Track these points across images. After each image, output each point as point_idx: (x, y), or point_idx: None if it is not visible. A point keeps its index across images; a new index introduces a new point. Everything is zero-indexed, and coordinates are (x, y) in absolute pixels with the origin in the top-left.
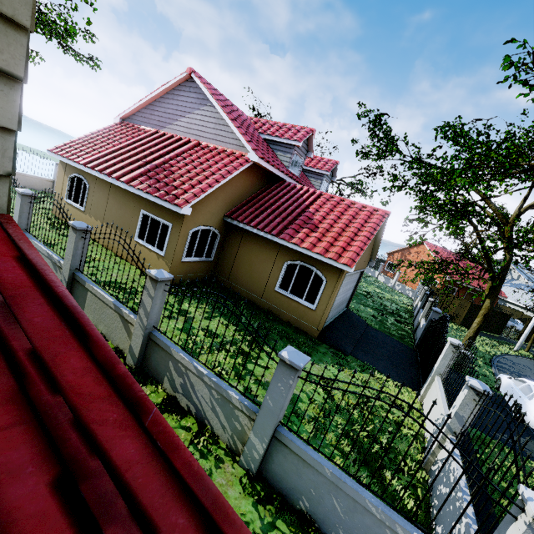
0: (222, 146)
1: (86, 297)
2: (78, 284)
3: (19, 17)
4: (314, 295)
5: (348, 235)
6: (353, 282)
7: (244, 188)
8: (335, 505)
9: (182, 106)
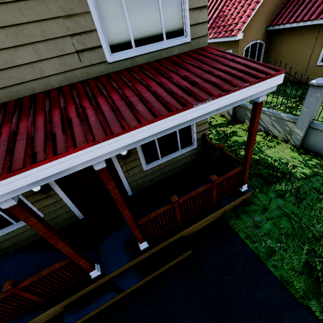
0: None
1: None
2: None
3: None
4: None
5: None
6: None
7: None
8: None
9: None
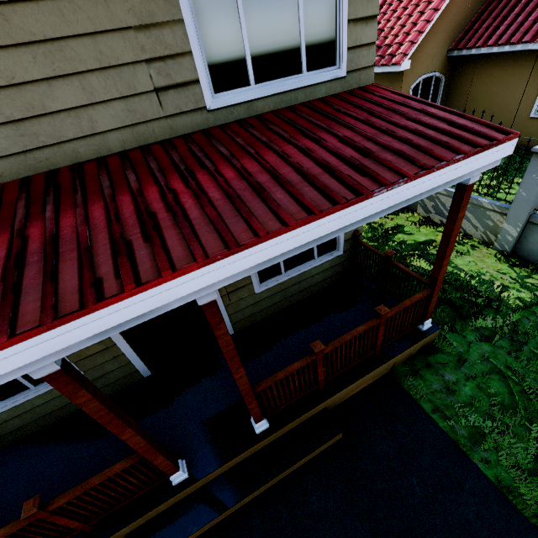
0: None
1: None
2: None
3: None
4: None
5: None
6: None
7: None
8: None
9: None
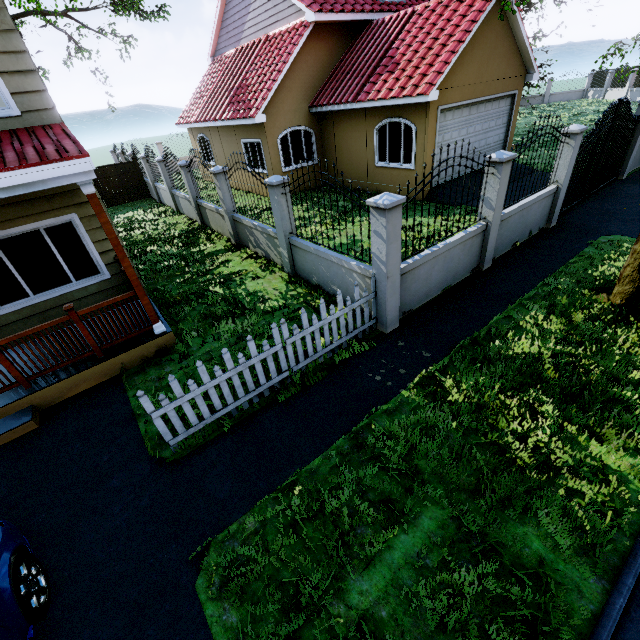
0: (285, 25)
1: (207, 214)
2: (201, 207)
3: (23, 49)
4: (409, 153)
5: (432, 53)
6: (493, 118)
7: (319, 63)
8: (323, 270)
9: (242, 2)
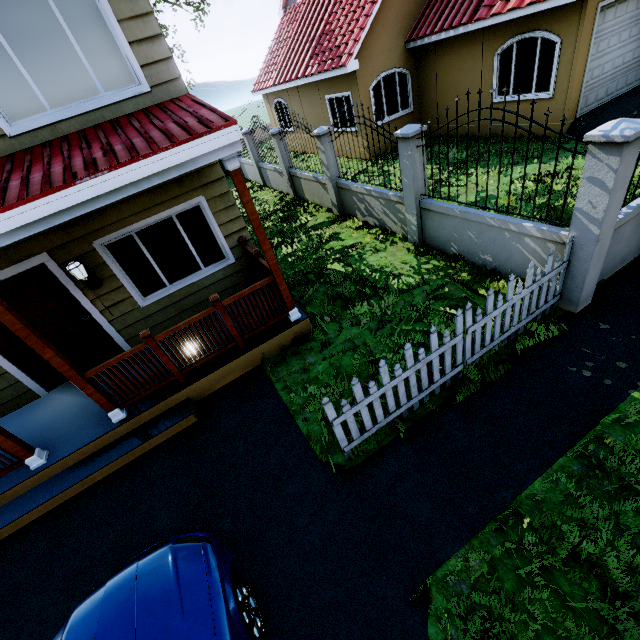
0: None
1: (301, 184)
2: (294, 178)
3: (148, 10)
4: (546, 77)
5: None
6: None
7: None
8: (470, 236)
9: None
